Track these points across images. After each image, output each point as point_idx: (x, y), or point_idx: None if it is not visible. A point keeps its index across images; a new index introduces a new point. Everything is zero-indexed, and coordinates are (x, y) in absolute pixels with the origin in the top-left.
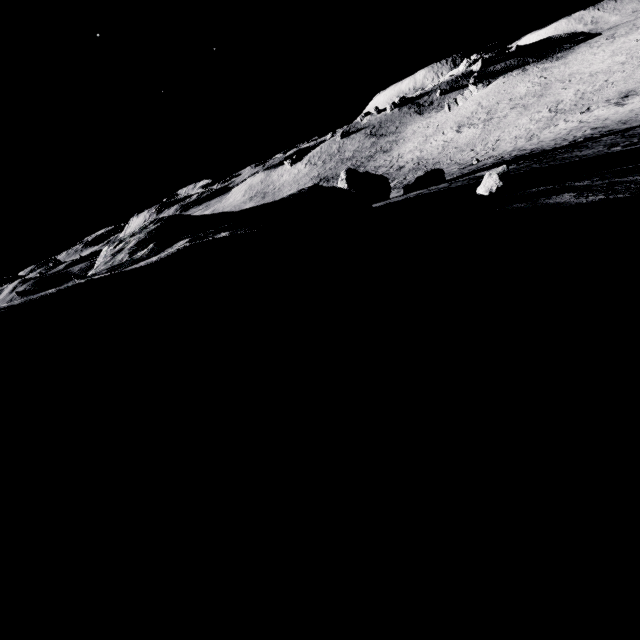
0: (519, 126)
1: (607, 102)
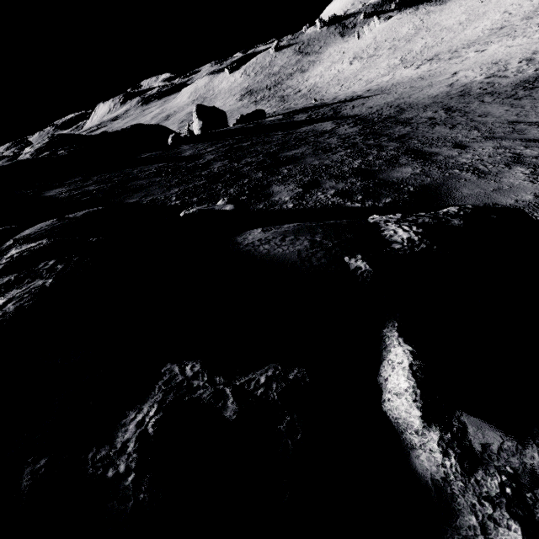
0: (378, 69)
1: (422, 61)
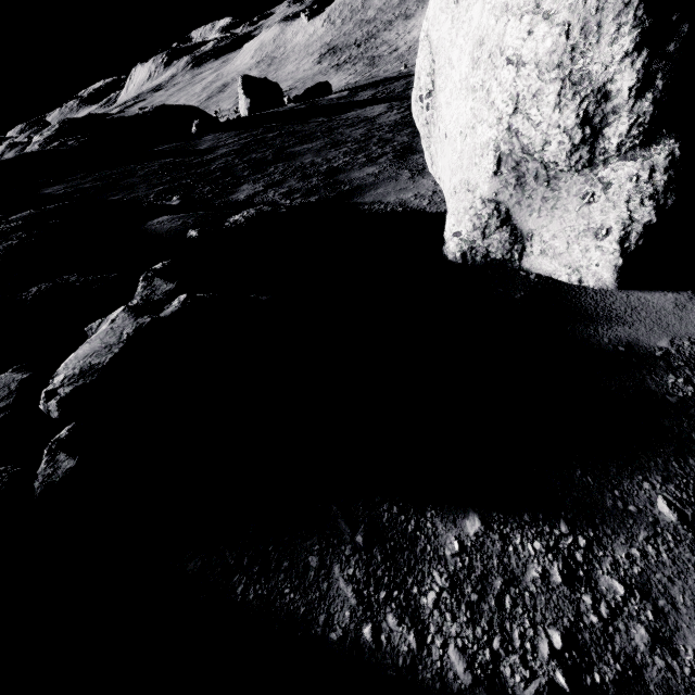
0: None
1: None
